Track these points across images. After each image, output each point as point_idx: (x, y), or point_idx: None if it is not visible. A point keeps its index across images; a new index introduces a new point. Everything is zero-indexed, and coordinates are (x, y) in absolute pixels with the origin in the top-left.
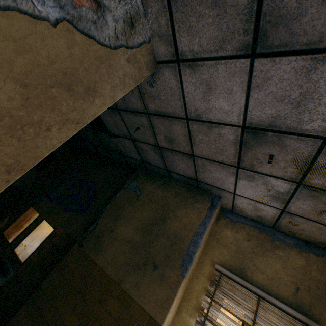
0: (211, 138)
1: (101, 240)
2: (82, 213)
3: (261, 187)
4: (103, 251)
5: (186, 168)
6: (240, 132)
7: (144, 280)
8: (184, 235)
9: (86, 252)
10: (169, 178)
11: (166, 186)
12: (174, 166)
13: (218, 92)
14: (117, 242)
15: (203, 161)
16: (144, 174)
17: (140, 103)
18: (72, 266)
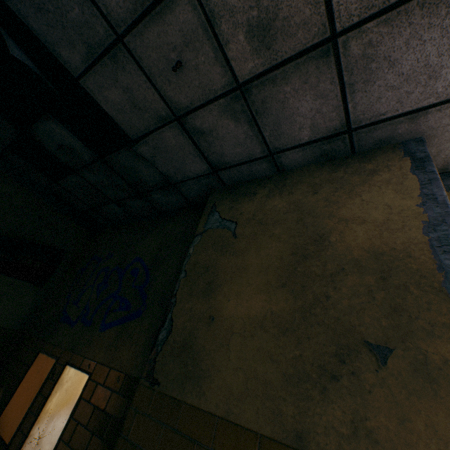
0: None
1: (194, 351)
2: (135, 319)
3: None
4: (210, 374)
5: (317, 110)
6: None
7: (372, 404)
8: (399, 242)
9: (171, 394)
10: (279, 174)
11: (283, 187)
12: (286, 128)
13: None
14: (235, 336)
15: (367, 36)
16: (226, 196)
17: None
18: (146, 445)
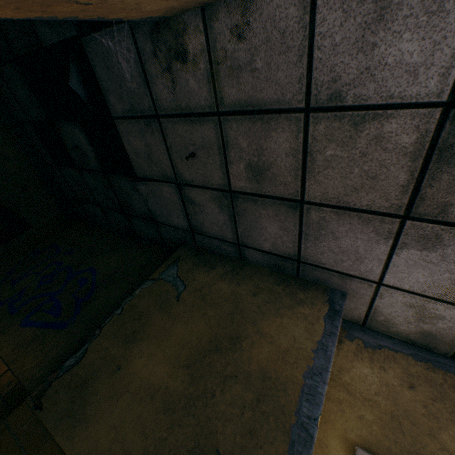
0: (356, 150)
1: (88, 391)
2: (57, 329)
3: (452, 261)
4: (89, 421)
5: (279, 236)
6: (435, 122)
7: None
8: (285, 374)
9: (46, 425)
10: (240, 261)
11: (236, 275)
12: (255, 234)
13: (403, 15)
14: (127, 395)
15: (323, 213)
16: (192, 255)
17: (208, 89)
18: None
